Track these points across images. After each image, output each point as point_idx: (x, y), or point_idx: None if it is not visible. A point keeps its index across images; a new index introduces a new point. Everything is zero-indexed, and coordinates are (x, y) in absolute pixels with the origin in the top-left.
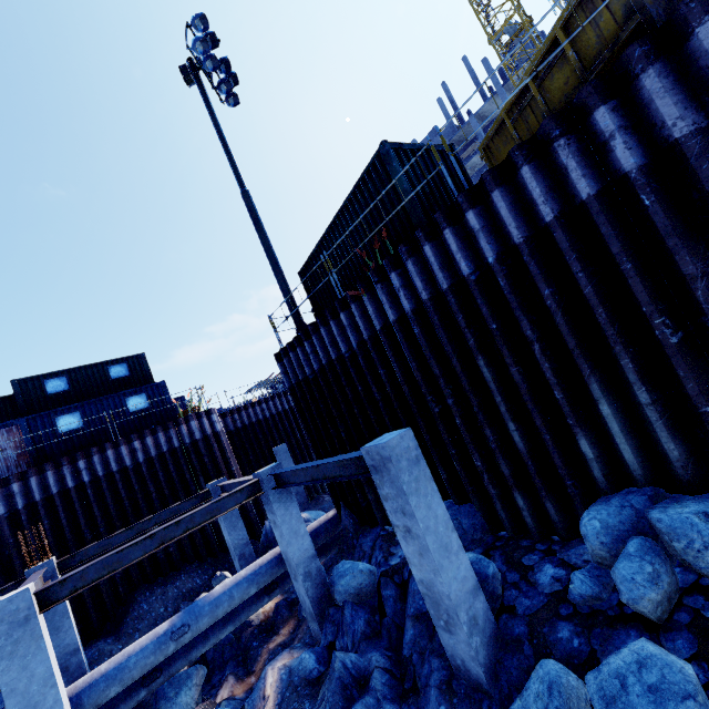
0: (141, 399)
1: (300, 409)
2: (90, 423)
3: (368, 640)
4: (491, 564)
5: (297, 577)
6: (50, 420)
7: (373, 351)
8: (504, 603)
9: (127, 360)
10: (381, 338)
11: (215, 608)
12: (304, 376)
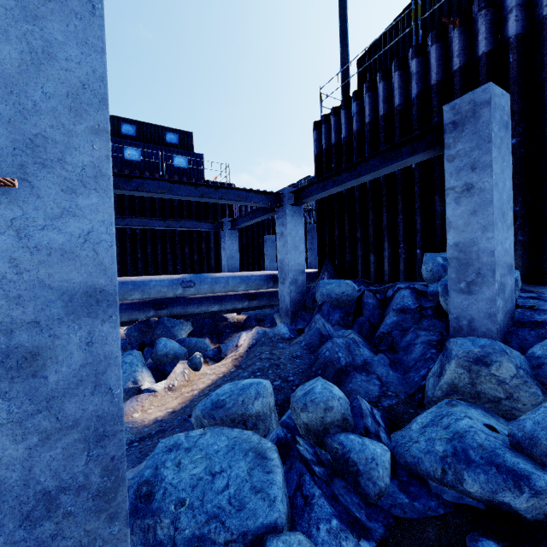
0: (183, 160)
1: (319, 175)
2: (145, 161)
3: (340, 326)
4: (516, 271)
5: (285, 280)
6: (120, 146)
7: (436, 97)
8: (519, 304)
9: (180, 133)
10: (454, 79)
11: (214, 283)
12: (337, 140)
